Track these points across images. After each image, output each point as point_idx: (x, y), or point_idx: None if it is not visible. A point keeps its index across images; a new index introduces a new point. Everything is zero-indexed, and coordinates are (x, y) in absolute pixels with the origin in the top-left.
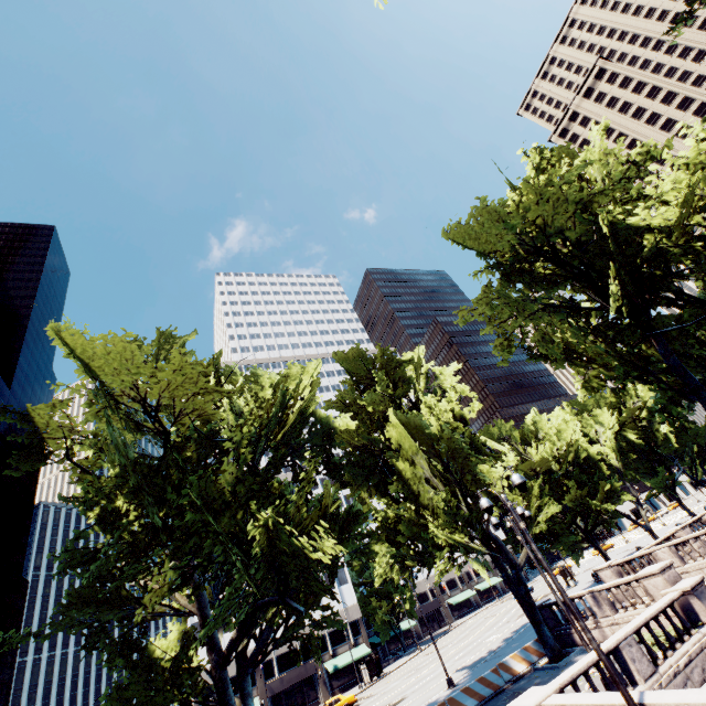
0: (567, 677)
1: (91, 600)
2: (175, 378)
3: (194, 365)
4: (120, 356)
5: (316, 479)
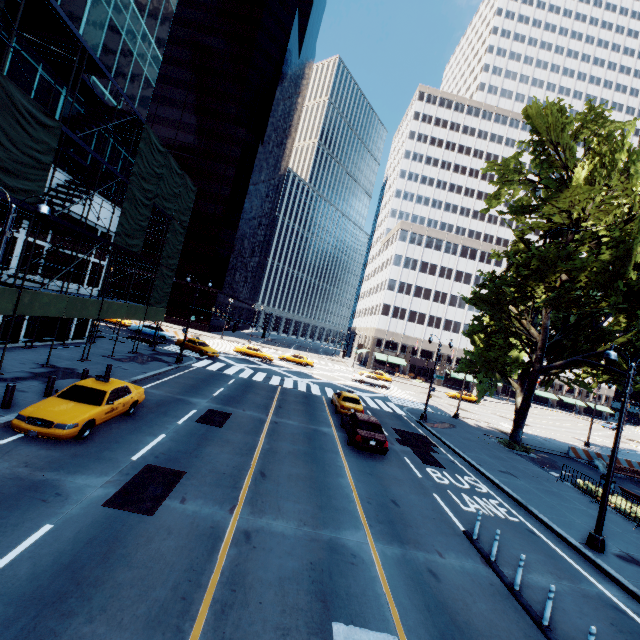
0: None
1: (483, 300)
2: None
3: None
4: None
5: None
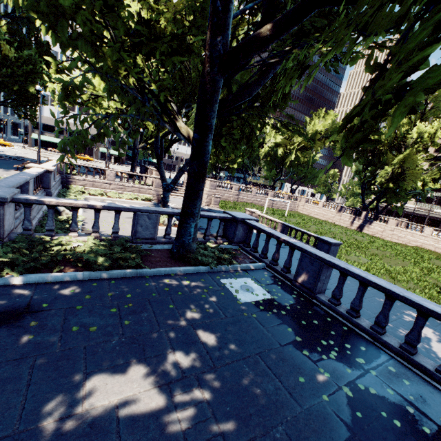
0: (75, 163)
1: None
2: None
3: None
4: None
5: (28, 43)
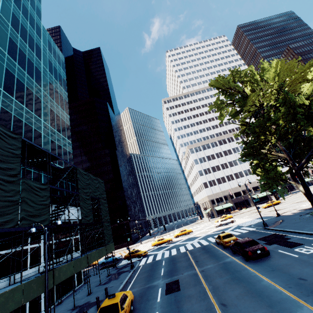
0: None
1: (249, 155)
2: (298, 76)
3: (309, 69)
4: (289, 69)
5: None
